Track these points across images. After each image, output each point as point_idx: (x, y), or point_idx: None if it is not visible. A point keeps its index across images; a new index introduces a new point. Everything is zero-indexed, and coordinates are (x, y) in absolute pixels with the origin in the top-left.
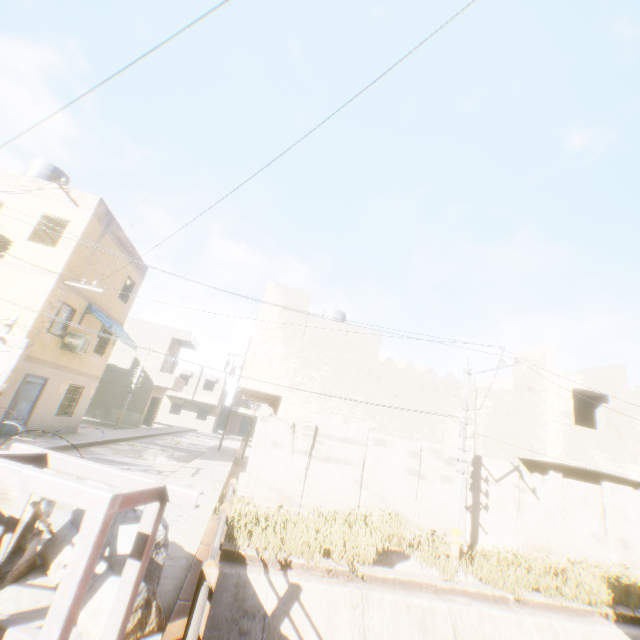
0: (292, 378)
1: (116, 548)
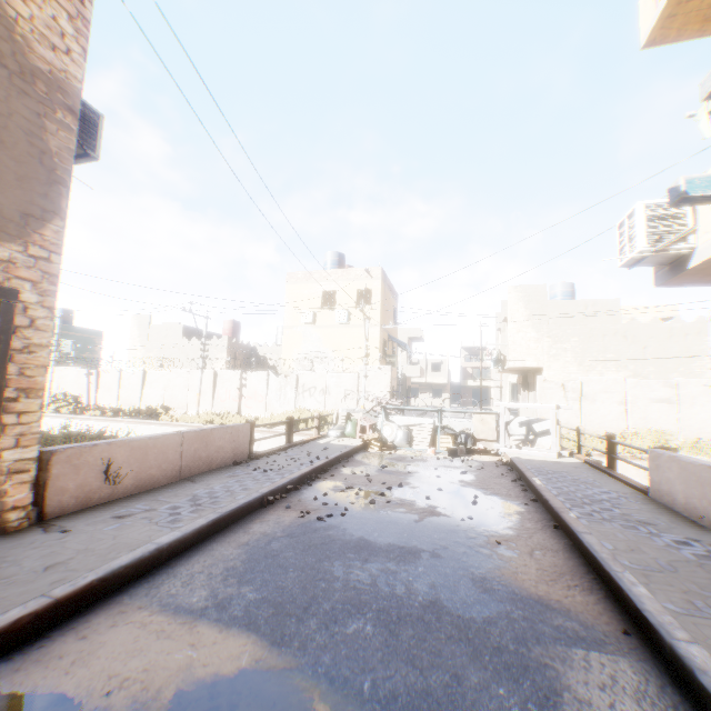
0: (548, 353)
1: (534, 431)
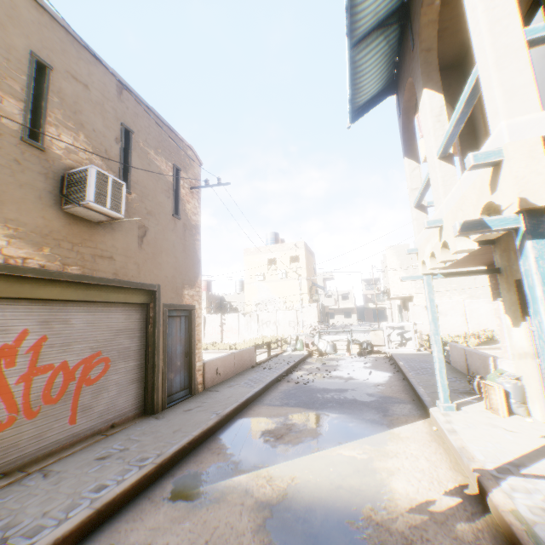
0: (415, 287)
1: (405, 338)
